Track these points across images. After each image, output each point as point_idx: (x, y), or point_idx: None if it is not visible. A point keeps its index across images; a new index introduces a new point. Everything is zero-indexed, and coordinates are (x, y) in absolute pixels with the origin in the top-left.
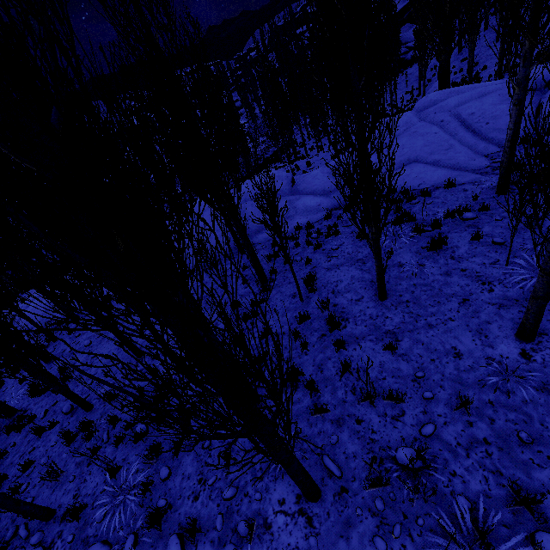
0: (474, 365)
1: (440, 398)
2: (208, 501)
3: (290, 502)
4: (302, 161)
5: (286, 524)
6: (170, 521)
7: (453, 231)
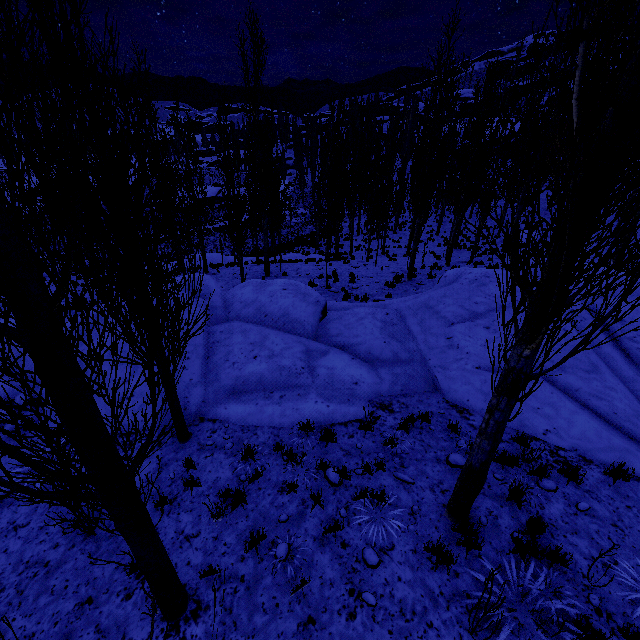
0: None
1: None
2: None
3: None
4: (343, 267)
5: None
6: None
7: None
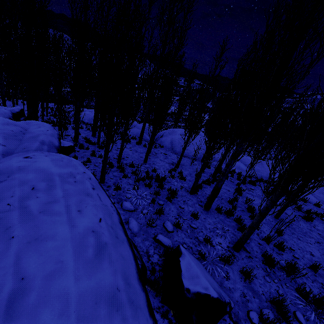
0: (320, 262)
1: (301, 261)
2: (182, 223)
3: (224, 245)
4: None
5: (222, 250)
6: (163, 217)
7: (316, 220)
